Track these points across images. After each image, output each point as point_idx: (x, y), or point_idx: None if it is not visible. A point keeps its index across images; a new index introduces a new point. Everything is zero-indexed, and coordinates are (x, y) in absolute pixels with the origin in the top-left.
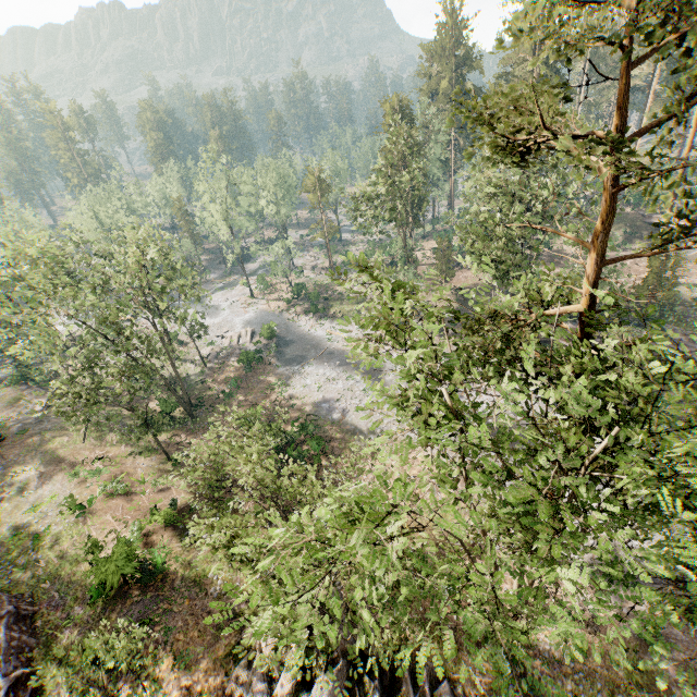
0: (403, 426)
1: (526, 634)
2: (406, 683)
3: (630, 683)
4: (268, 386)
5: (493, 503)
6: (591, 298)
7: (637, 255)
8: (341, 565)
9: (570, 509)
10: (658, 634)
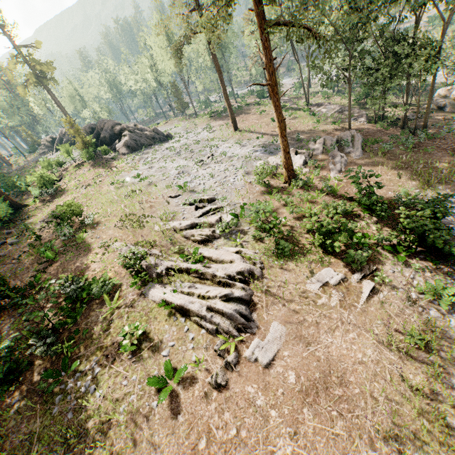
0: None
1: None
2: None
3: None
4: None
5: None
6: None
7: None
8: None
9: None
10: None
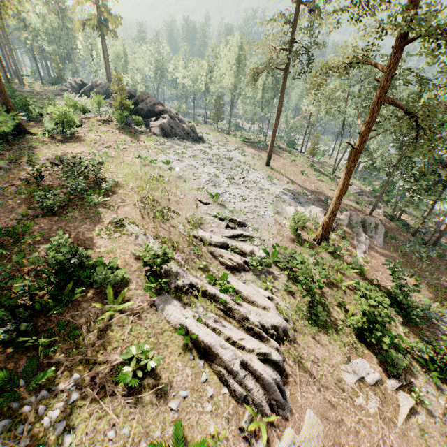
0: None
1: None
2: None
3: None
4: None
5: None
6: None
7: None
8: None
9: None
10: None
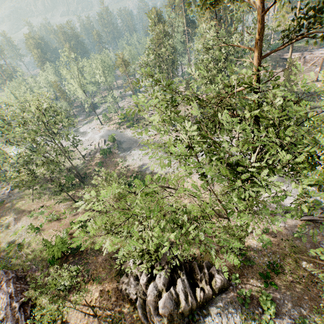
0: (181, 169)
1: (244, 236)
2: (197, 270)
3: (291, 253)
4: (116, 163)
5: (224, 189)
6: (257, 78)
7: (277, 49)
8: (154, 212)
9: (256, 171)
10: (301, 232)
